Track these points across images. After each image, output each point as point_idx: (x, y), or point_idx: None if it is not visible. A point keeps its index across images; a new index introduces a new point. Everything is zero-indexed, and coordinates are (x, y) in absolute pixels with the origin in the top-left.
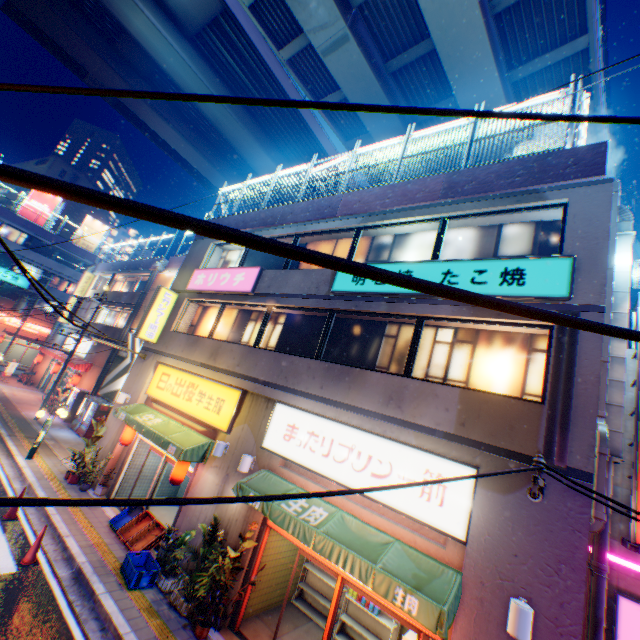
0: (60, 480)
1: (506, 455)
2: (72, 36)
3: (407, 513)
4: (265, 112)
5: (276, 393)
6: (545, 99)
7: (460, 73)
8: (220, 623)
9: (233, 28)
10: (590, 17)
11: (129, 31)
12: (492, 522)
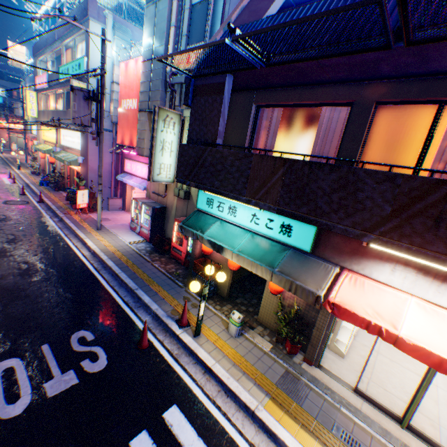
0: (30, 174)
1: (83, 127)
2: None
3: (78, 149)
4: None
5: None
6: None
7: None
8: (63, 190)
9: None
10: None
11: None
12: (83, 144)
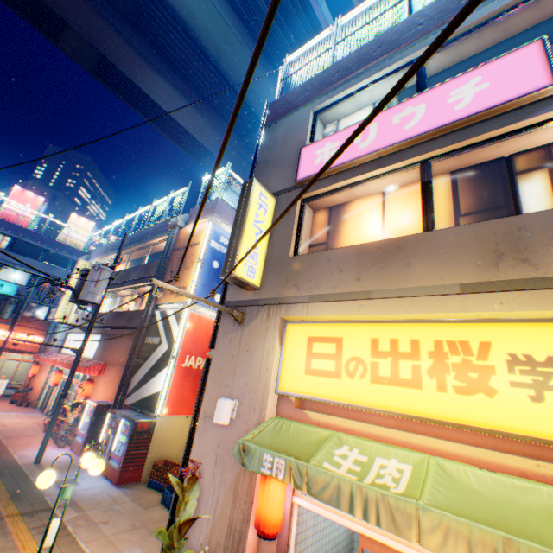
0: None
1: None
2: None
3: None
4: (273, 33)
5: None
6: None
7: None
8: None
9: None
10: None
11: None
12: None
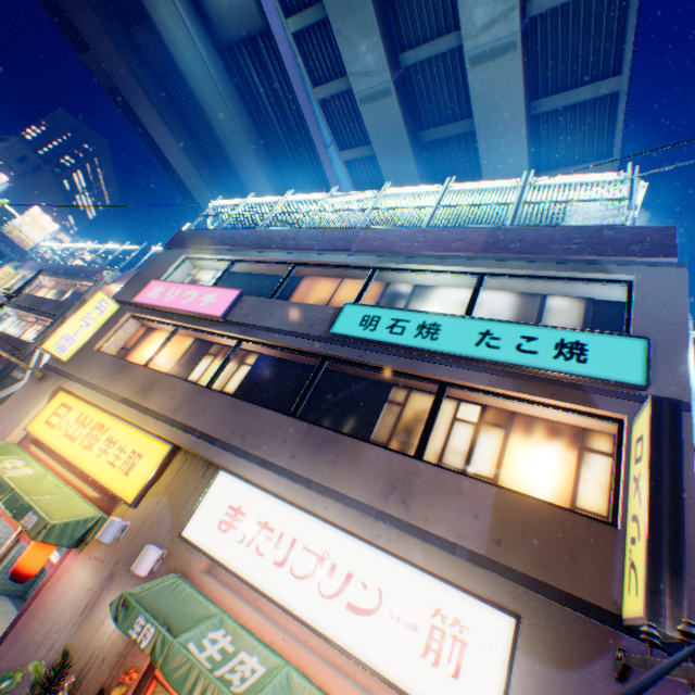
0: None
1: (564, 601)
2: (81, 1)
3: (398, 684)
4: (283, 148)
5: (223, 456)
6: (602, 178)
7: (493, 159)
8: None
9: (270, 53)
10: (617, 143)
11: (152, 17)
12: None
